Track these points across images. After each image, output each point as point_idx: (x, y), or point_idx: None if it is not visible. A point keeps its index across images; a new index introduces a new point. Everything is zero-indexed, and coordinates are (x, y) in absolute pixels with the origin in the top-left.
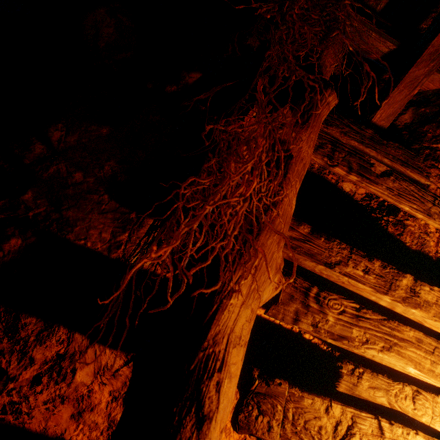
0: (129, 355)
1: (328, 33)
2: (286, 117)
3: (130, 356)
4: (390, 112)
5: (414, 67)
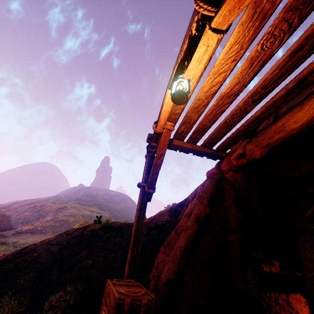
0: (286, 294)
1: (312, 235)
2: (313, 251)
3: (286, 294)
4: (308, 213)
5: (312, 206)
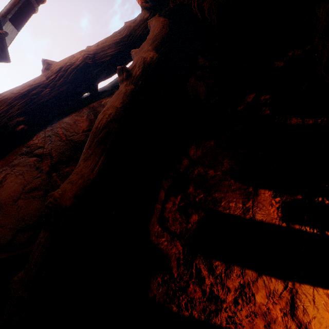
0: (285, 282)
1: None
2: None
3: (286, 283)
4: None
5: None
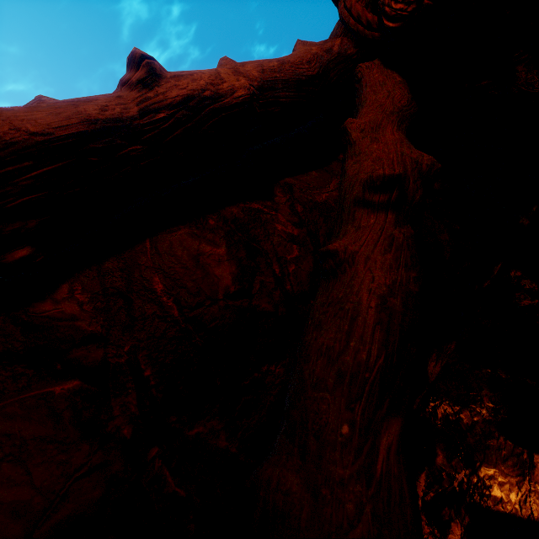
0: None
1: None
2: None
3: None
4: None
5: None
